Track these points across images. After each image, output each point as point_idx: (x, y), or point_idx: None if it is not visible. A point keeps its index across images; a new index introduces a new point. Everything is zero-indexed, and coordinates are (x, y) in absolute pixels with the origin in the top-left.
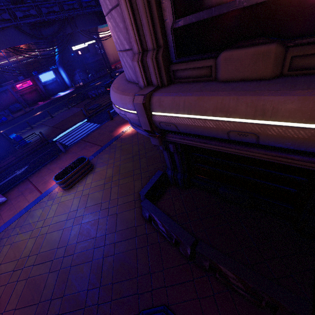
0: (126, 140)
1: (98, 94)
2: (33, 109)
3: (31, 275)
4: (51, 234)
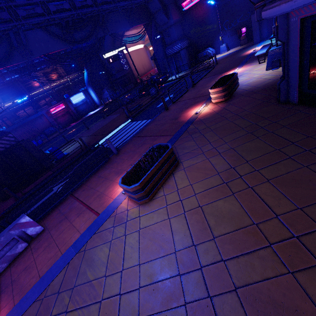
0: (211, 119)
1: (134, 99)
2: (66, 130)
3: None
4: None
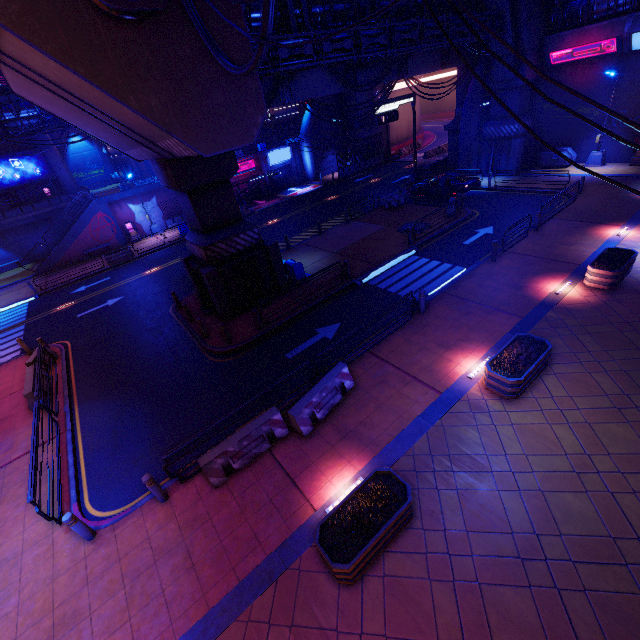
0: (585, 314)
1: (403, 203)
2: (253, 212)
3: (588, 586)
4: (557, 495)
